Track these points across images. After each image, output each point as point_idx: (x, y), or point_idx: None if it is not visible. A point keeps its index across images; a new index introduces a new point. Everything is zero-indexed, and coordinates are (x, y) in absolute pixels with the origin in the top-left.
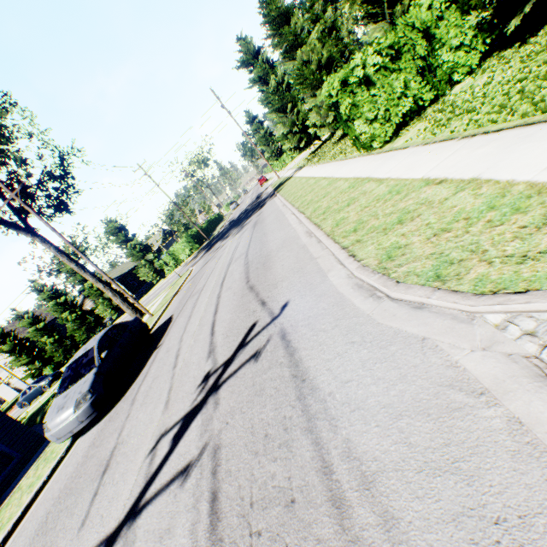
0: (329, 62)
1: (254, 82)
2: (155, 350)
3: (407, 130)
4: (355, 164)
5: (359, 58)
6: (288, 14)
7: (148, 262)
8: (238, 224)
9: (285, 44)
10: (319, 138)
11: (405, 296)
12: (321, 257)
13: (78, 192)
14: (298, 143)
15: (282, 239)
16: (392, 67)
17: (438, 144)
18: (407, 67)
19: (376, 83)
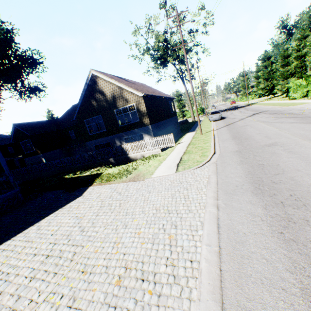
0: (293, 73)
1: (261, 66)
2: (225, 118)
3: (302, 98)
4: (286, 101)
5: (300, 81)
6: (289, 56)
7: (181, 111)
8: (229, 110)
9: (283, 63)
10: (273, 94)
11: (288, 107)
12: (275, 108)
13: (192, 79)
14: (265, 93)
15: (263, 108)
16: (306, 85)
17: (303, 100)
18: (309, 86)
19: (301, 87)
